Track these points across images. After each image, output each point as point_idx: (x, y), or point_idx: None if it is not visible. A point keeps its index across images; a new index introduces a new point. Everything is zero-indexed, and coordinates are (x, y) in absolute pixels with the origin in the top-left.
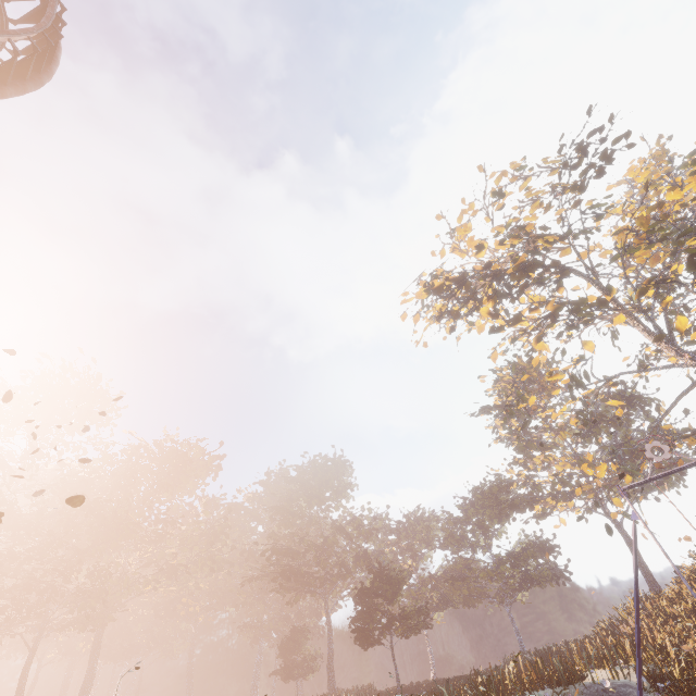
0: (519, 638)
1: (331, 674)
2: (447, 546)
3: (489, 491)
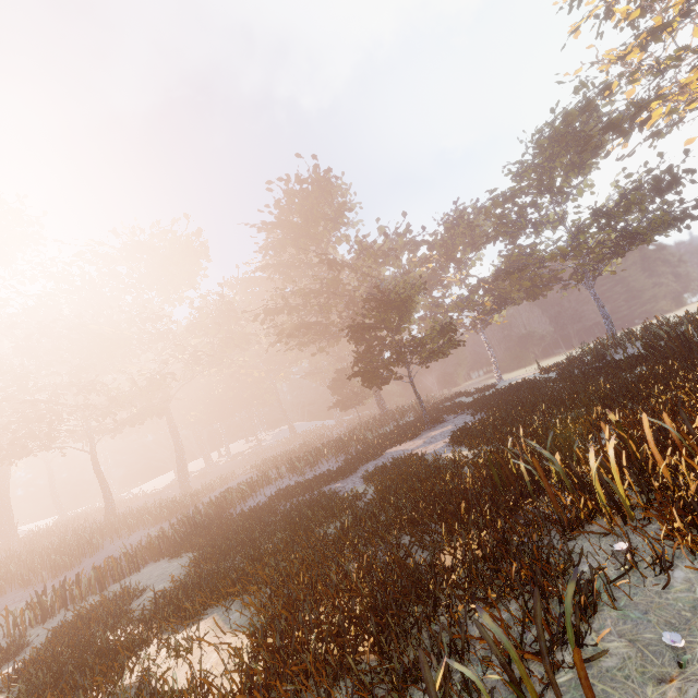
0: (604, 316)
1: (379, 400)
2: (496, 237)
3: (562, 128)
